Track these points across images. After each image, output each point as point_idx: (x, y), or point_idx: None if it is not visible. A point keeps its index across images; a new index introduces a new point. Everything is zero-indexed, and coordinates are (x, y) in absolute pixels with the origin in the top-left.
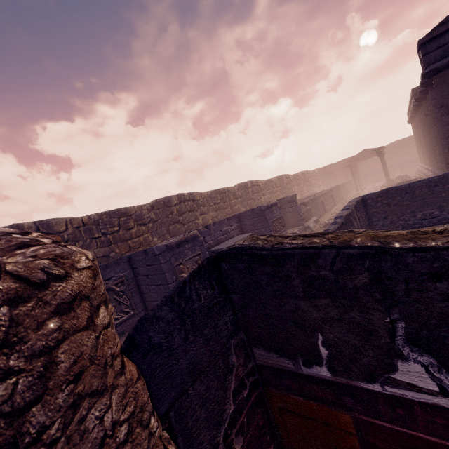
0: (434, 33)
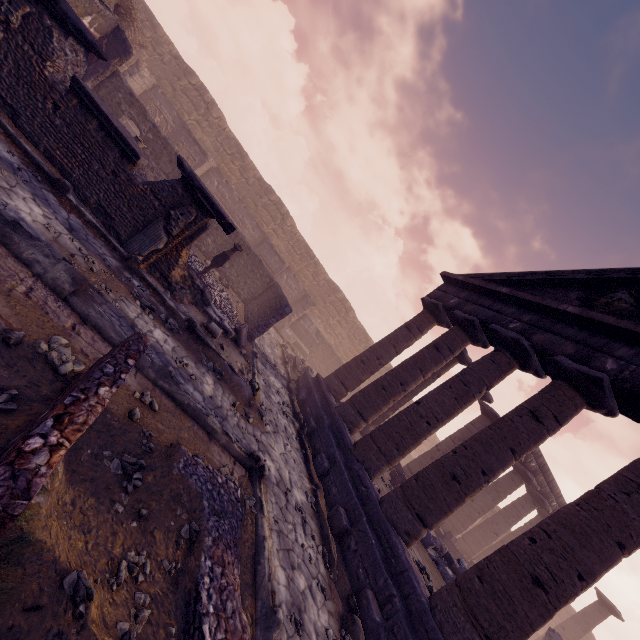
0: (449, 274)
